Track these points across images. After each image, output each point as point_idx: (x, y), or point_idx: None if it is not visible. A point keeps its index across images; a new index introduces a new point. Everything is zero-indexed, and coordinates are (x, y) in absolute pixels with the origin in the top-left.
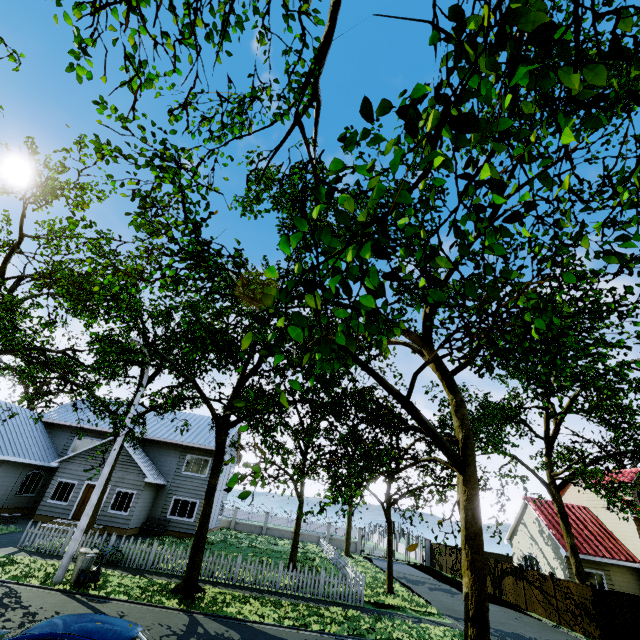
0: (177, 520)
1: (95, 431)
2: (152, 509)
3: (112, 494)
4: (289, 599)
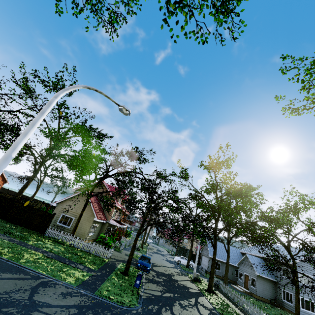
0: (286, 302)
1: (253, 255)
2: (276, 294)
3: (250, 279)
4: (241, 313)
